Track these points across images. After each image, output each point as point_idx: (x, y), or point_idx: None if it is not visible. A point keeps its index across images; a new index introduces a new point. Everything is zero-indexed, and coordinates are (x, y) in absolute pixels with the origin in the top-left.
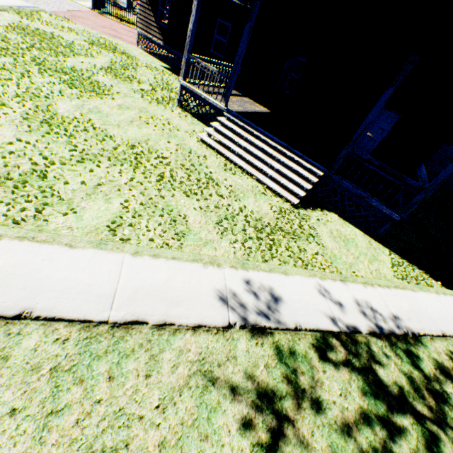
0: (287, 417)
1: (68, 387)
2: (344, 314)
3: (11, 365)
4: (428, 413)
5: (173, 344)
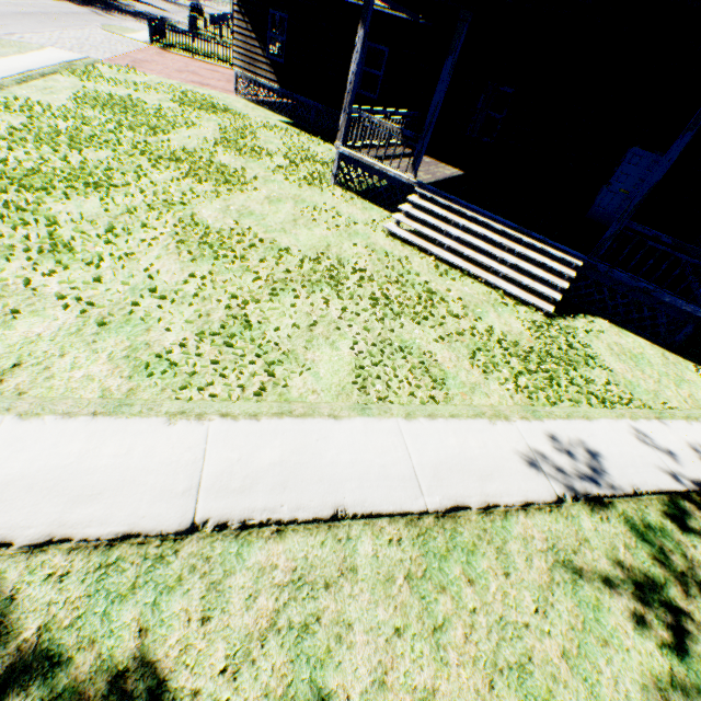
0: (679, 609)
1: (433, 597)
2: (681, 466)
3: (363, 577)
4: None
5: (511, 531)
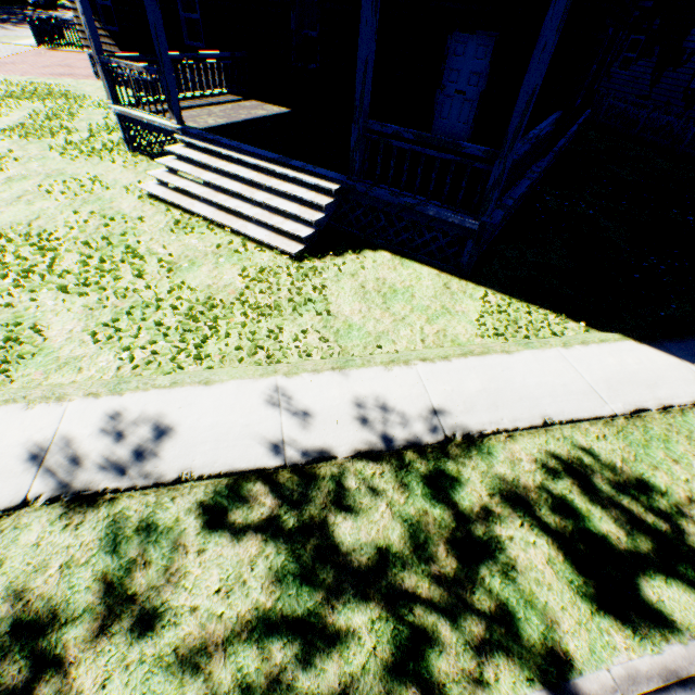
0: (60, 659)
1: None
2: (310, 431)
3: None
4: (430, 590)
5: None
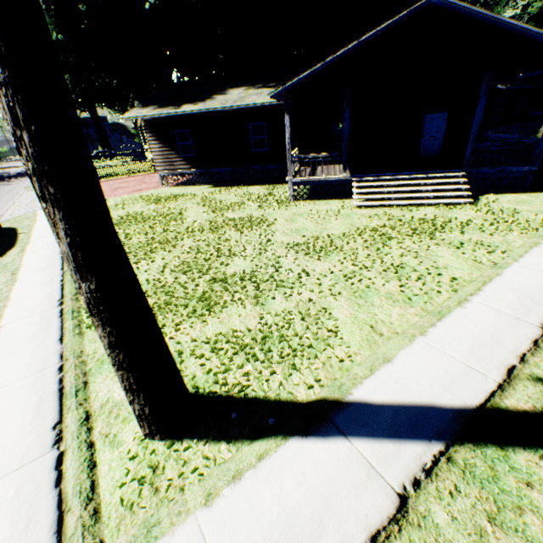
0: None
1: None
2: None
3: None
4: None
5: None
